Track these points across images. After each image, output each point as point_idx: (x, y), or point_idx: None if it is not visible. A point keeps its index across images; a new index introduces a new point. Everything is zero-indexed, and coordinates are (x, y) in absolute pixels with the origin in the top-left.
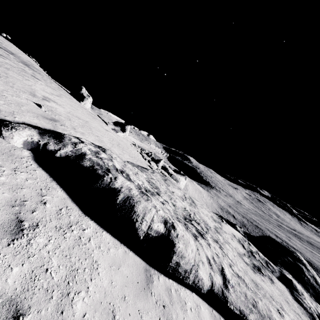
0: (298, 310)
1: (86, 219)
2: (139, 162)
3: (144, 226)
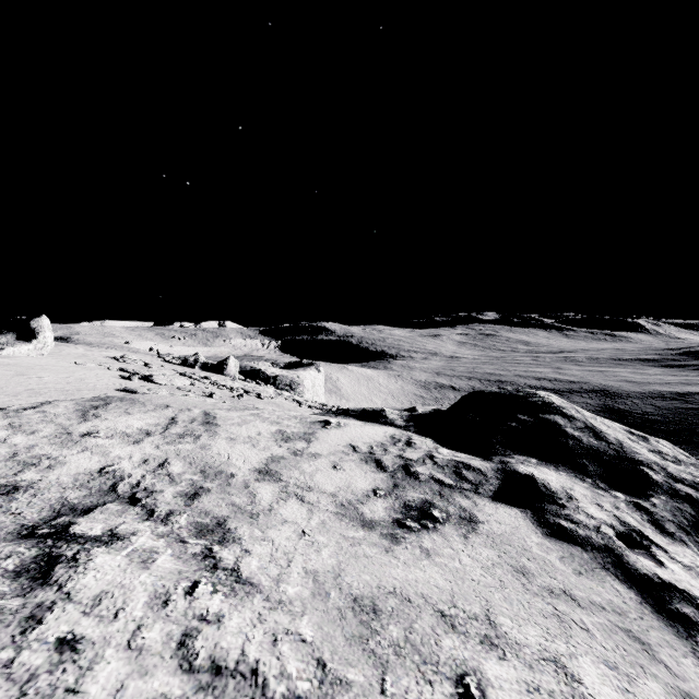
0: (565, 569)
1: None
2: (38, 398)
3: None
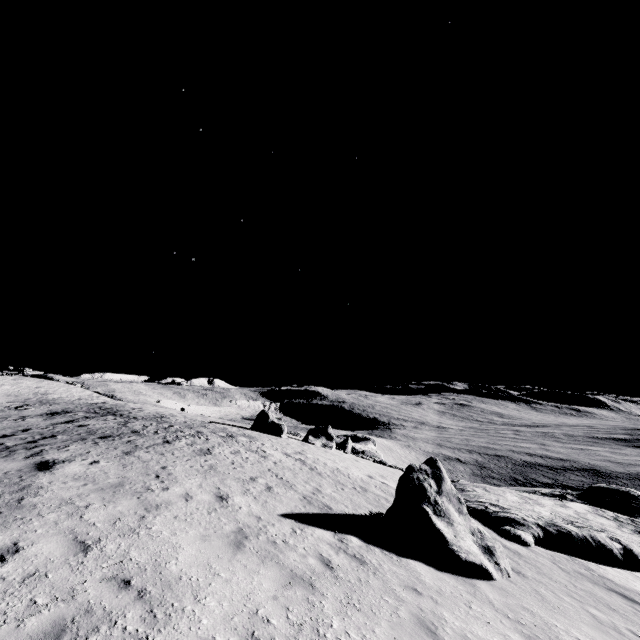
0: None
1: (603, 566)
2: None
3: (615, 549)
